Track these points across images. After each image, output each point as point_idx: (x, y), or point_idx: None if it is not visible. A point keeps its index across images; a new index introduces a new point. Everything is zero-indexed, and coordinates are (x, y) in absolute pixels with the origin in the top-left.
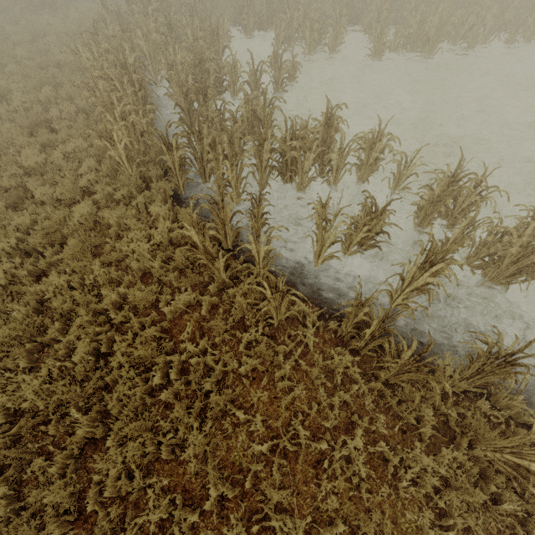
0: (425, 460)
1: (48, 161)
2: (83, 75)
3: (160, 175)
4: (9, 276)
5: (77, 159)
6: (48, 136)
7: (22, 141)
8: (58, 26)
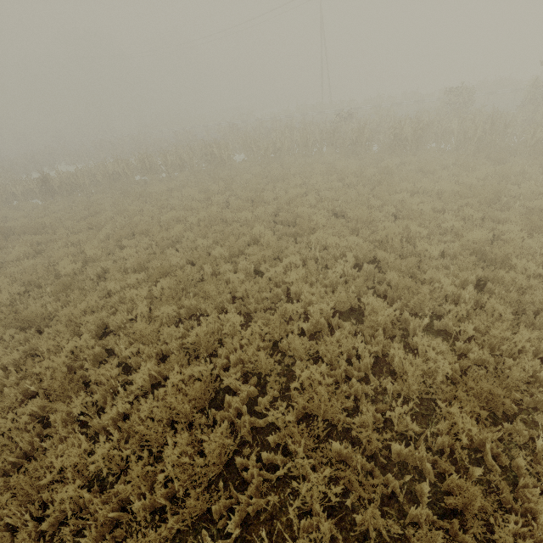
0: None
1: None
2: None
3: None
4: None
5: None
6: None
7: None
8: None
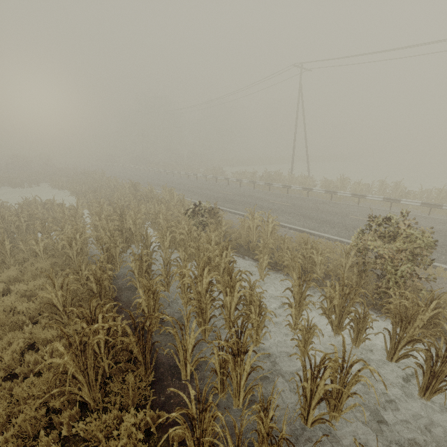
0: None
1: None
2: None
3: None
4: None
5: None
6: None
7: None
8: None
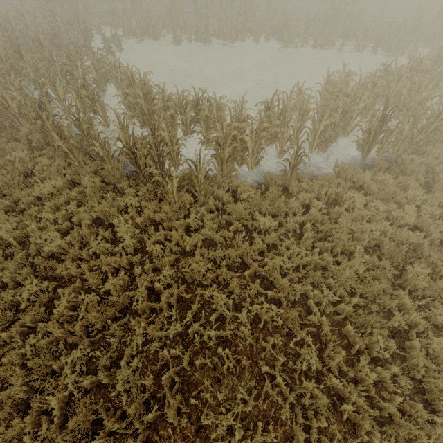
0: (45, 163)
1: None
2: None
3: None
4: None
5: None
6: None
7: None
8: None
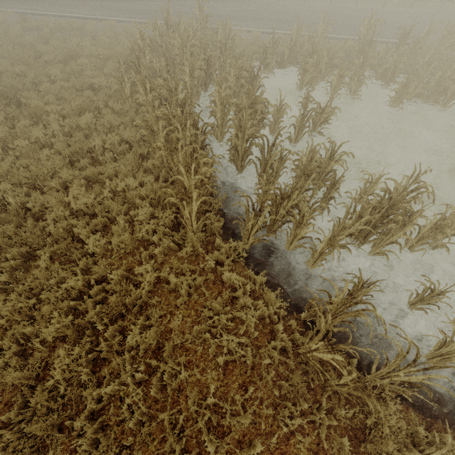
0: None
1: (96, 200)
2: (123, 103)
3: (220, 225)
4: (66, 373)
5: (126, 199)
6: (94, 170)
7: (67, 175)
8: (91, 49)
